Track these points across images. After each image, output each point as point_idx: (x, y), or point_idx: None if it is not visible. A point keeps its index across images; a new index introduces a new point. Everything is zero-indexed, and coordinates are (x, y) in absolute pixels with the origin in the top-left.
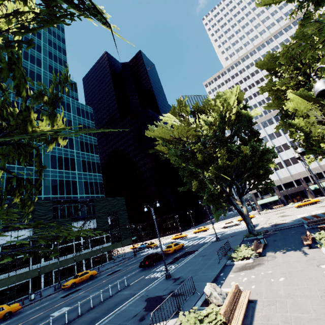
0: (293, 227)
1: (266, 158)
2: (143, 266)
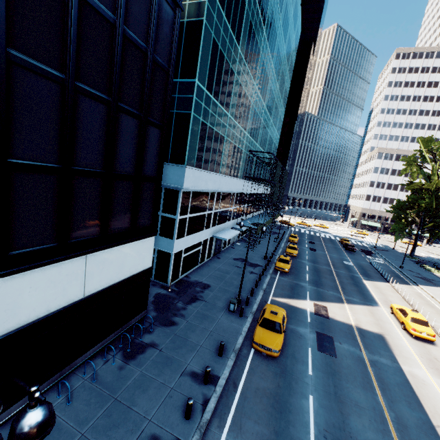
0: (434, 263)
1: None
2: (352, 251)
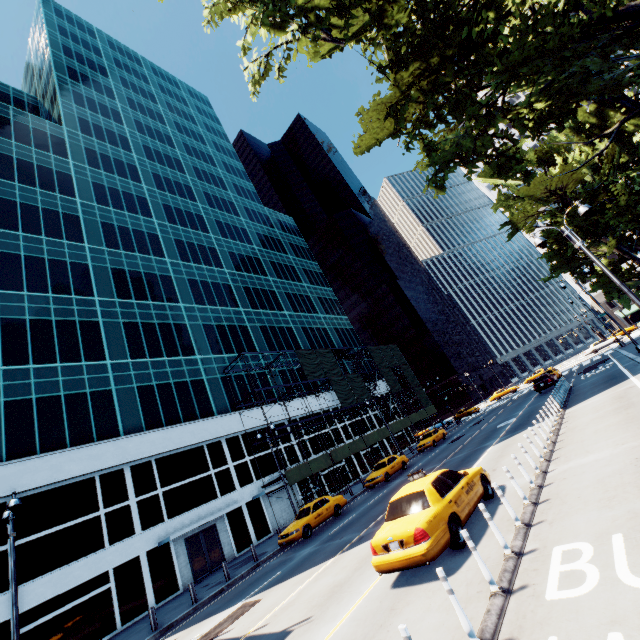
0: None
1: None
2: (545, 387)
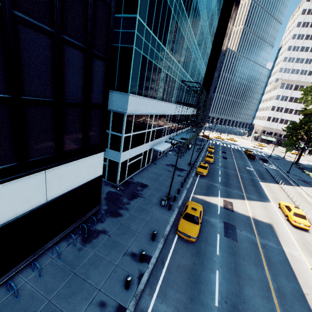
0: None
1: None
2: (253, 159)
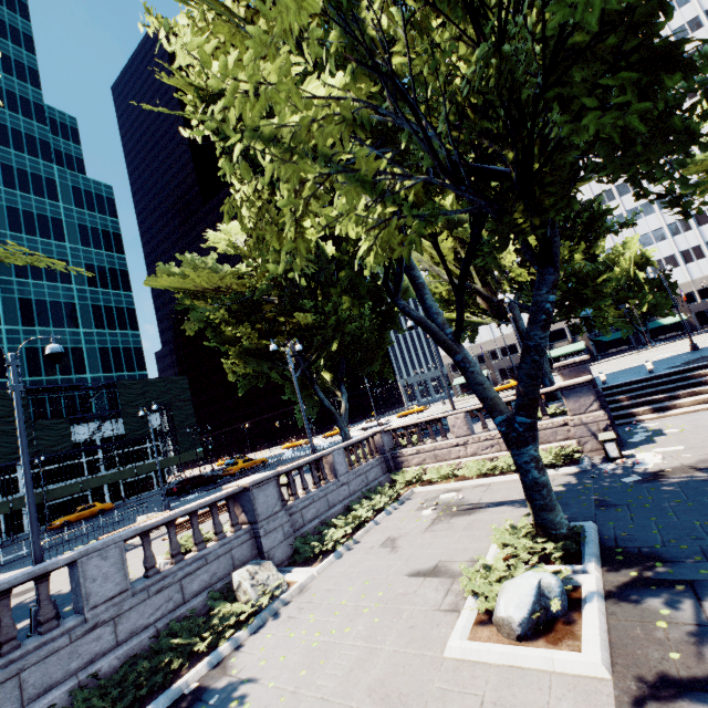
0: None
1: (352, 328)
2: (170, 495)
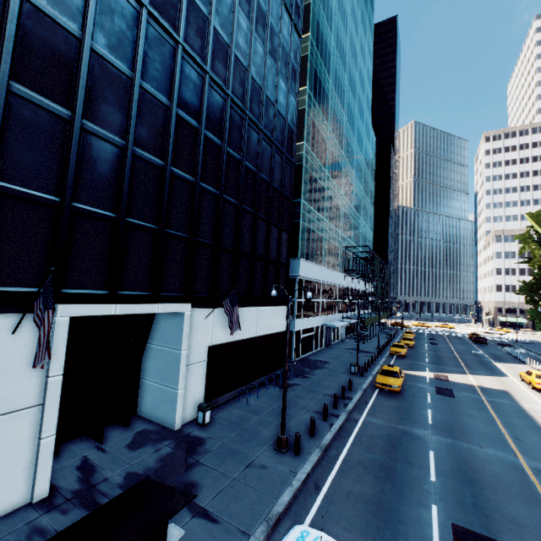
0: None
1: None
2: (483, 343)
